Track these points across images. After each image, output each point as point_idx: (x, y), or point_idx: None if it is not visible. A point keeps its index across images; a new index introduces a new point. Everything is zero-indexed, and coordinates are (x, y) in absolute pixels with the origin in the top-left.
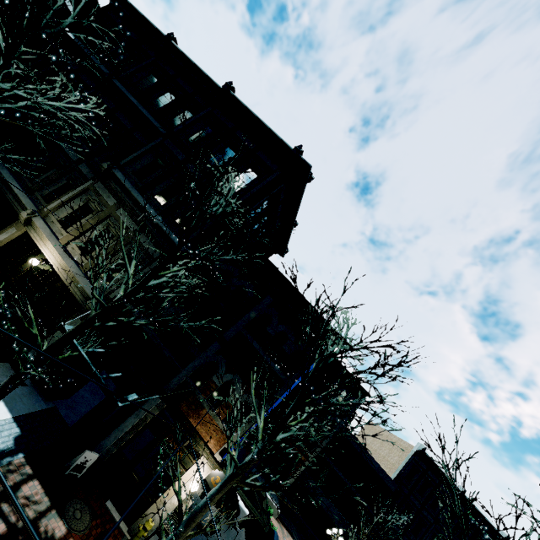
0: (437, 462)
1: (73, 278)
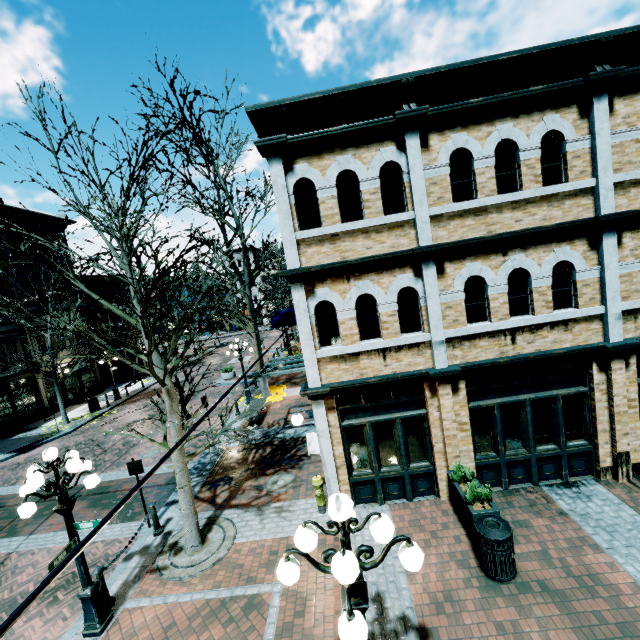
0: None
1: None
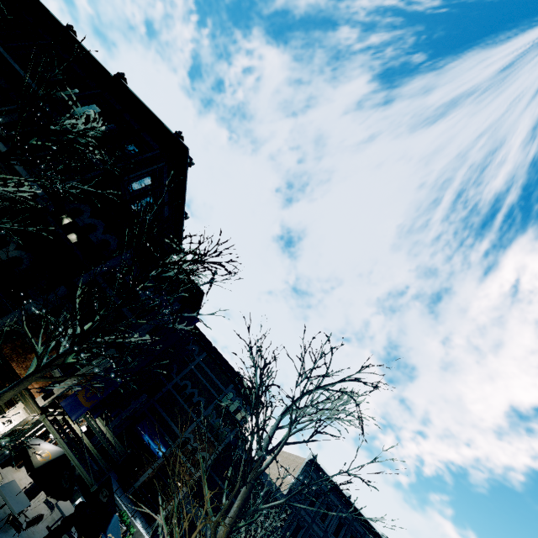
0: (326, 470)
1: None
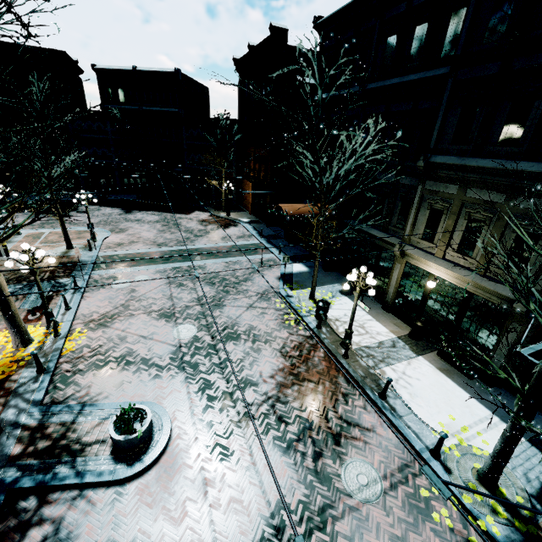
0: None
1: (476, 285)
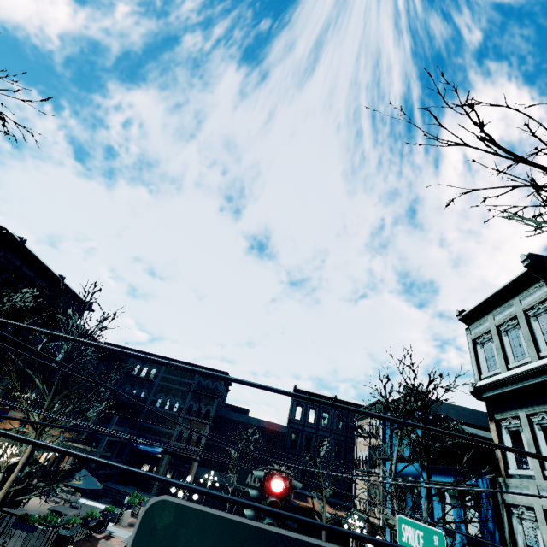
0: (310, 390)
1: None
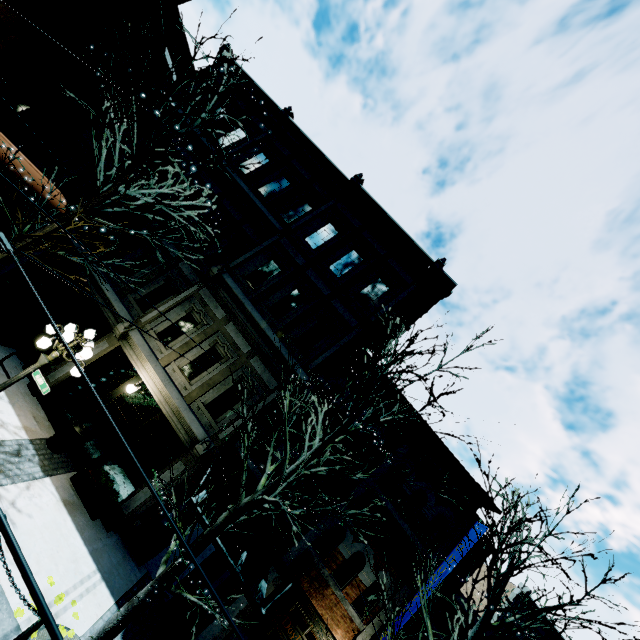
0: None
1: (177, 412)
